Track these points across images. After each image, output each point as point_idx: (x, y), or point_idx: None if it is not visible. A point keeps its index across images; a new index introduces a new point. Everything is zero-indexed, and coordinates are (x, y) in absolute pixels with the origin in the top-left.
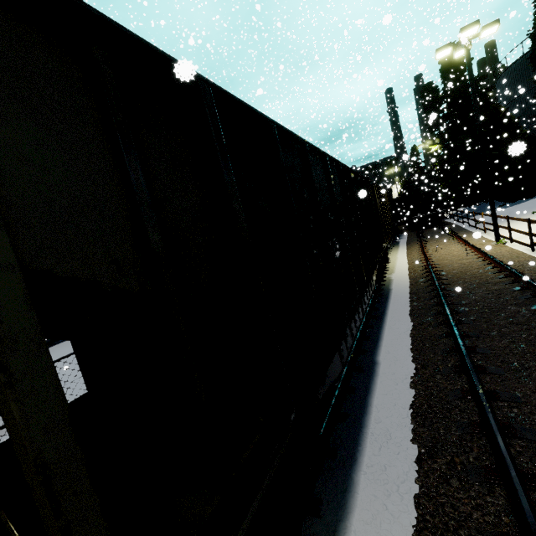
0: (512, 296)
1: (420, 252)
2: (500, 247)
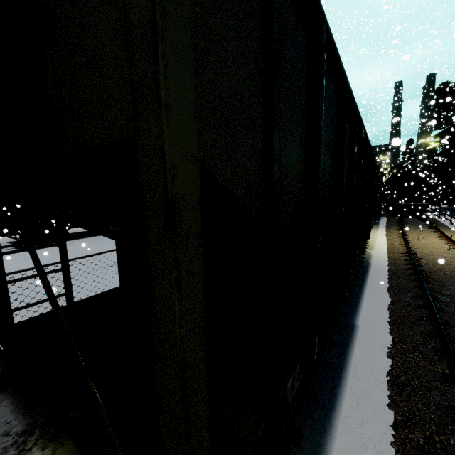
0: None
1: (400, 236)
2: None
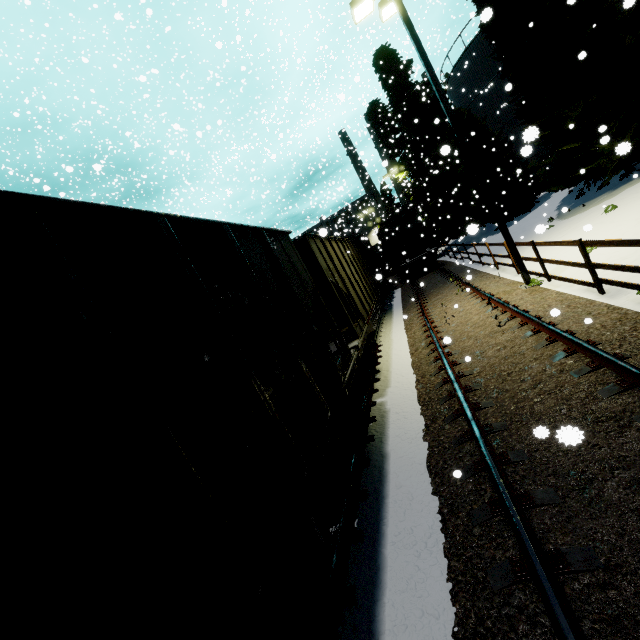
0: None
1: (423, 323)
2: (540, 294)
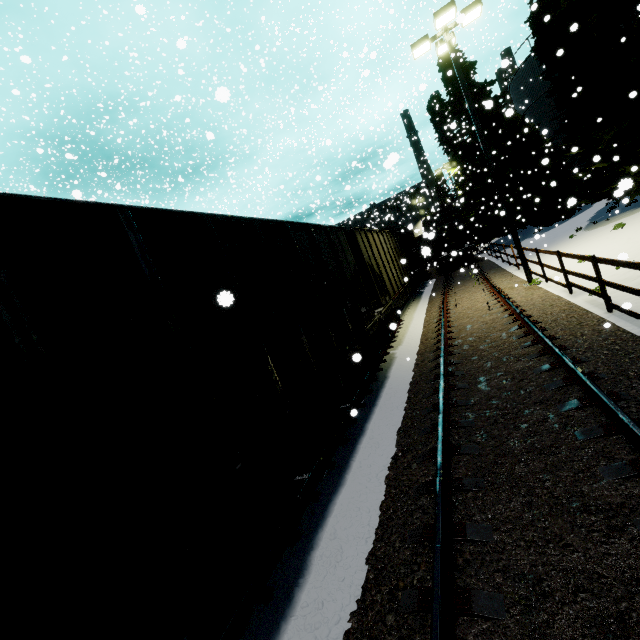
0: (537, 384)
1: (441, 307)
2: (532, 291)
